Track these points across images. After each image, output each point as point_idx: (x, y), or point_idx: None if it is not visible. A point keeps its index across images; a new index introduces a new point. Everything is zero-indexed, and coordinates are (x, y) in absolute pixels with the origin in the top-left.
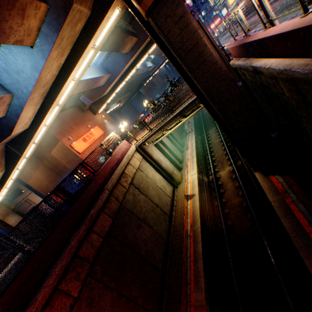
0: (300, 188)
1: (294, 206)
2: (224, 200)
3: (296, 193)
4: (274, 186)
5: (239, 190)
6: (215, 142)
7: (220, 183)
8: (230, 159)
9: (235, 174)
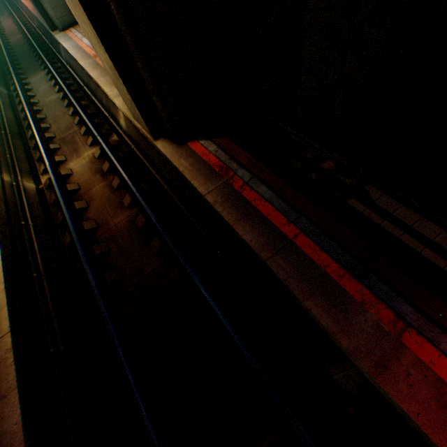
0: (253, 157)
1: (253, 194)
2: (91, 226)
3: (249, 167)
4: (205, 162)
5: (124, 196)
6: (51, 100)
7: (74, 188)
8: (94, 130)
9: (111, 161)
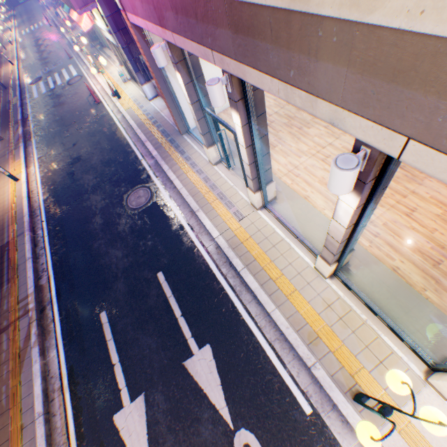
0: None
1: None
2: None
3: None
4: None
5: None
6: None
7: None
8: None
9: None
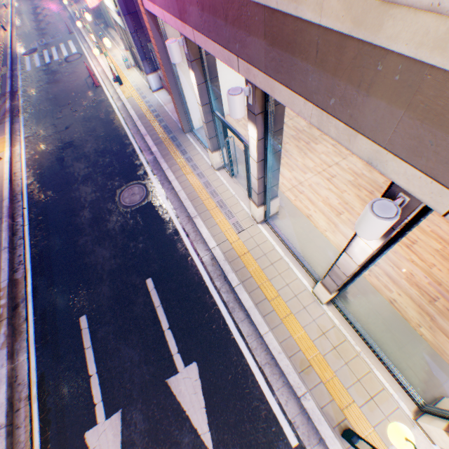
0: None
1: None
2: None
3: None
4: None
5: None
6: None
7: None
8: None
9: None
